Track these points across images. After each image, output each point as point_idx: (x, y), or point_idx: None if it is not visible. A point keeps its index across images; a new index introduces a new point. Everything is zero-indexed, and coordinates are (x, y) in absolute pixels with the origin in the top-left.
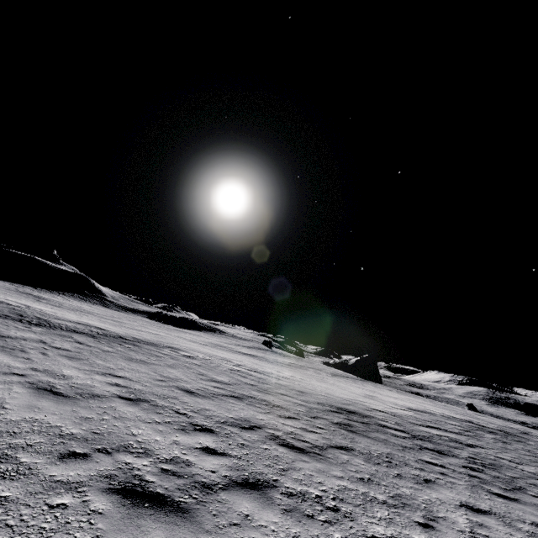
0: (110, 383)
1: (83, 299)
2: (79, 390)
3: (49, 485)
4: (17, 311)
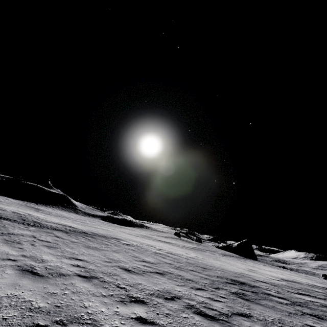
0: (73, 265)
1: (64, 209)
2: (51, 270)
3: None
4: (22, 217)
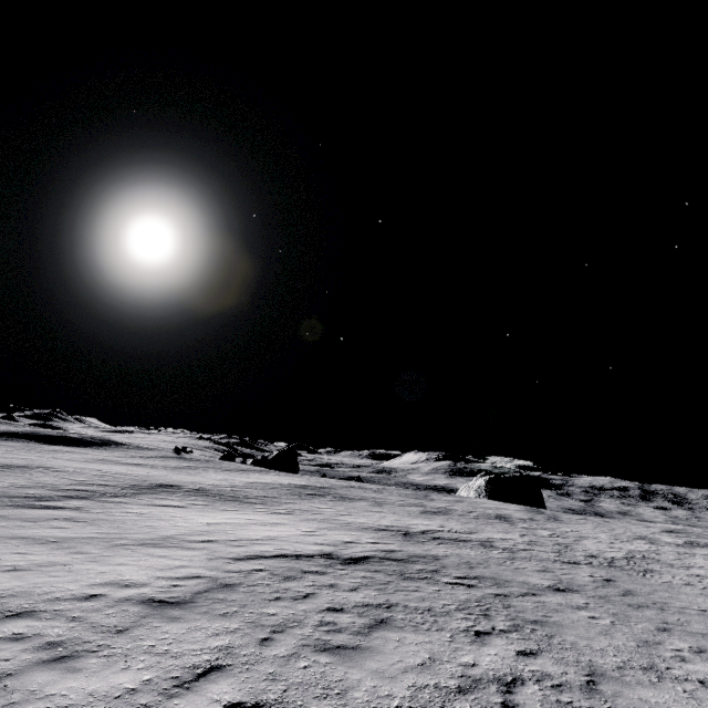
0: (5, 484)
1: None
2: None
3: (3, 496)
4: None
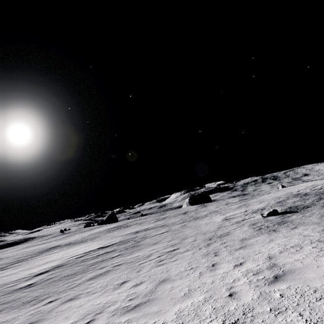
0: None
1: None
2: None
3: None
4: None
